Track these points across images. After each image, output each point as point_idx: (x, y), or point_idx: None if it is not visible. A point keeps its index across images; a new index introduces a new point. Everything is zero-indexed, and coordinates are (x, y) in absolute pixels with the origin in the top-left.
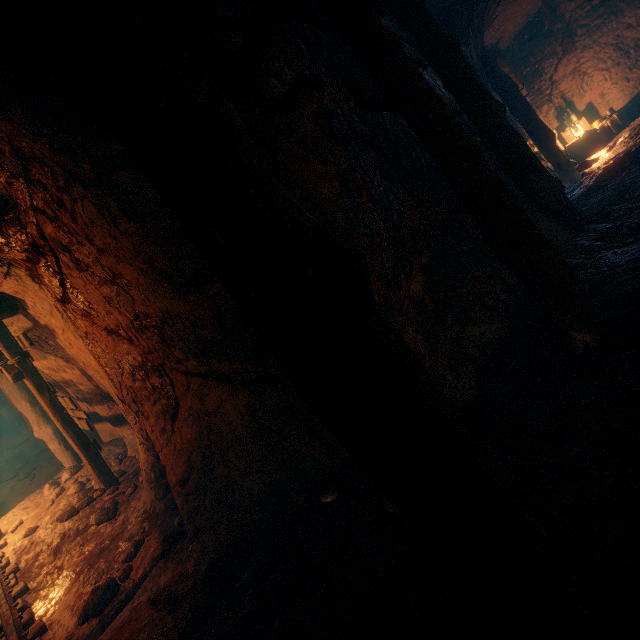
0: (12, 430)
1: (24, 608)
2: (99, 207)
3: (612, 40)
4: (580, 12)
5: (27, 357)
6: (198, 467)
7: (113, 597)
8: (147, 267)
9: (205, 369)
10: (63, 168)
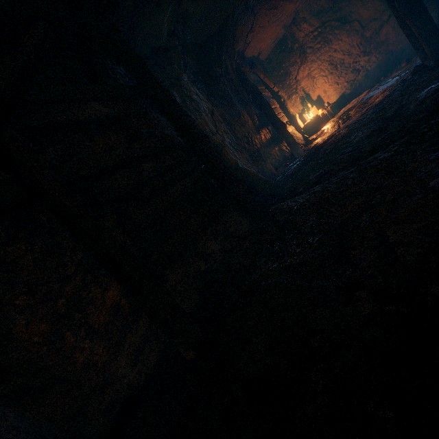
0: None
1: None
2: None
3: (327, 58)
4: (308, 38)
5: None
6: None
7: None
8: None
9: None
10: None
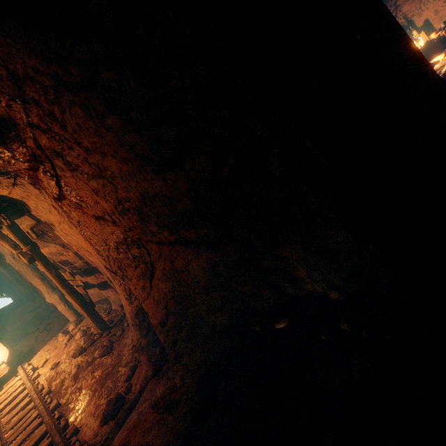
0: (28, 300)
1: (60, 417)
2: (86, 109)
3: None
4: None
5: (35, 246)
6: (173, 311)
7: (122, 406)
8: (130, 155)
9: (174, 238)
10: (54, 78)
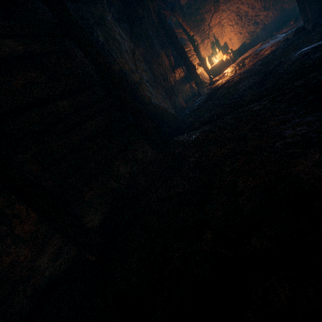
0: None
1: None
2: None
3: (235, 9)
4: None
5: None
6: None
7: None
8: None
9: None
10: None
